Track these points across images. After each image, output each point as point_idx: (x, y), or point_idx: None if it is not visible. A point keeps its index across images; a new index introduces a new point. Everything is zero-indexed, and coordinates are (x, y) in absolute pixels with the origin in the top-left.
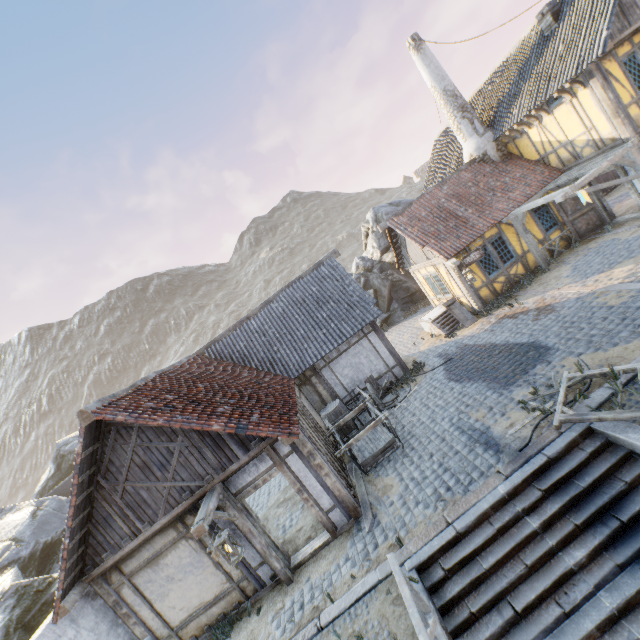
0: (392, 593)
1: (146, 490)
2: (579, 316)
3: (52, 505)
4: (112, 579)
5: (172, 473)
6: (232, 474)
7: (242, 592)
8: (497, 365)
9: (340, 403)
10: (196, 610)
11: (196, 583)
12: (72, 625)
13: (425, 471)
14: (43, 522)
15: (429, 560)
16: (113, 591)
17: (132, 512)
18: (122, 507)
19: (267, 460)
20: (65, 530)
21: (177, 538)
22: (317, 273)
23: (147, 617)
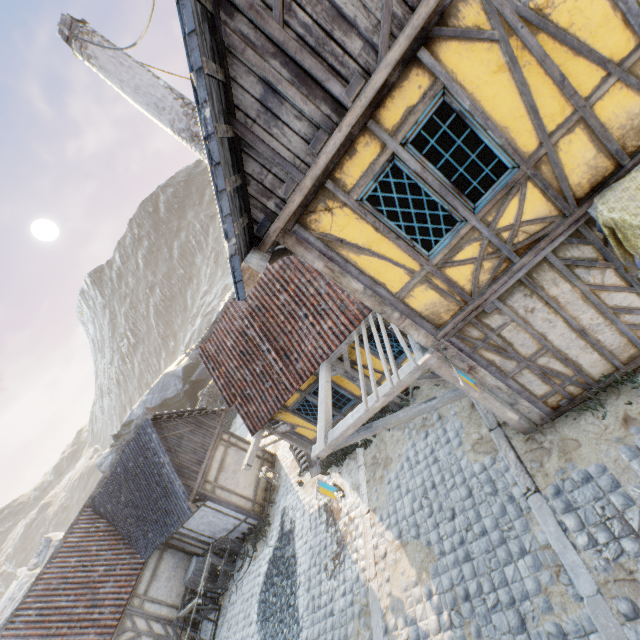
0: None
1: None
2: (332, 638)
3: None
4: None
5: None
6: None
7: None
8: (273, 633)
9: (194, 571)
10: None
11: None
12: None
13: None
14: None
15: None
16: None
17: None
18: None
19: None
20: None
21: None
22: (139, 438)
23: None
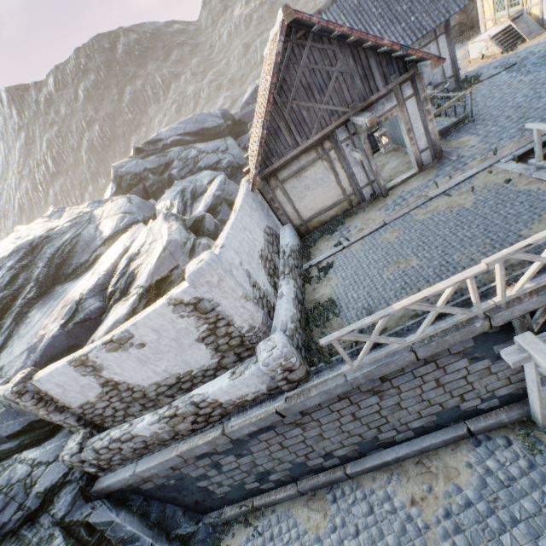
0: (492, 173)
1: (306, 111)
2: None
3: (137, 200)
4: (270, 183)
5: (327, 97)
6: (365, 109)
7: (350, 203)
8: None
9: None
10: (319, 211)
11: (322, 193)
12: (253, 202)
13: (504, 125)
14: (139, 207)
15: (522, 156)
16: (271, 191)
17: (294, 128)
18: (288, 123)
19: (392, 101)
20: (263, 124)
21: (316, 158)
22: None
23: (289, 212)
